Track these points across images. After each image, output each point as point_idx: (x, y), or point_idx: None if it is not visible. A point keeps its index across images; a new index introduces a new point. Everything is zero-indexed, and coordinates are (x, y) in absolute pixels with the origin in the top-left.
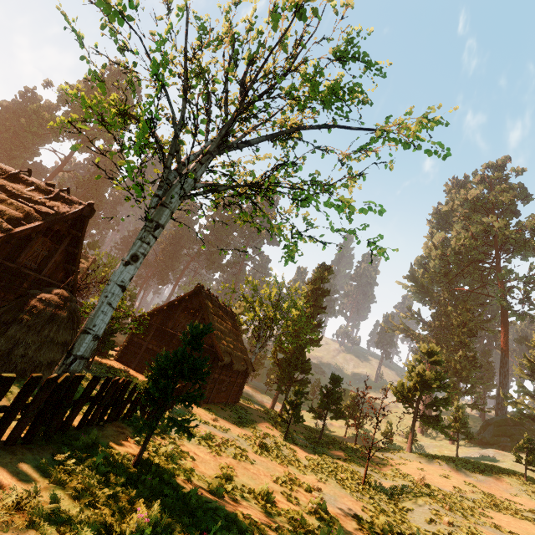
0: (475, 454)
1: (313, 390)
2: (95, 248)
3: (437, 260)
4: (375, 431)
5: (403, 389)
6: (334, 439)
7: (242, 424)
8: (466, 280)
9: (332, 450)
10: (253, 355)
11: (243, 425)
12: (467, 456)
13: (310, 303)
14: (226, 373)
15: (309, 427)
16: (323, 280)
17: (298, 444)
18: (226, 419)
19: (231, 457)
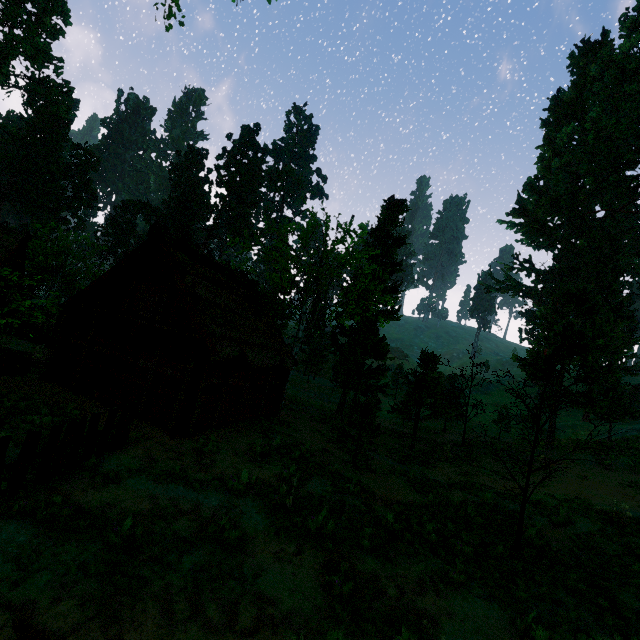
0: (629, 432)
1: (395, 379)
2: (53, 229)
3: (562, 174)
4: (535, 447)
5: (537, 359)
6: (433, 442)
7: (269, 457)
8: (605, 199)
9: (434, 467)
10: (296, 343)
11: (272, 460)
12: (617, 435)
13: (376, 251)
14: (239, 374)
15: (394, 431)
16: (393, 223)
17: (378, 471)
18: (235, 454)
19: (181, 593)
